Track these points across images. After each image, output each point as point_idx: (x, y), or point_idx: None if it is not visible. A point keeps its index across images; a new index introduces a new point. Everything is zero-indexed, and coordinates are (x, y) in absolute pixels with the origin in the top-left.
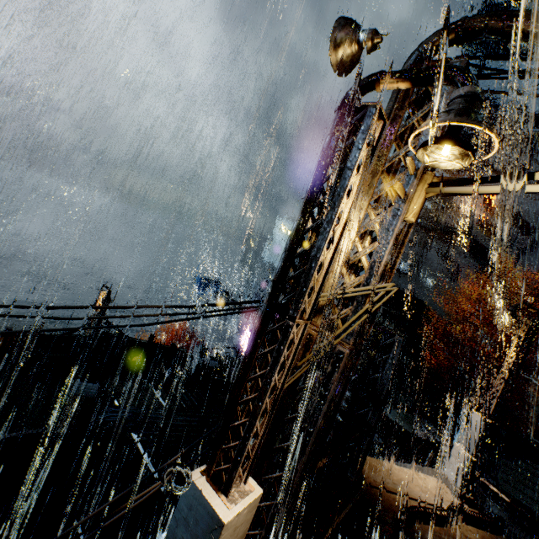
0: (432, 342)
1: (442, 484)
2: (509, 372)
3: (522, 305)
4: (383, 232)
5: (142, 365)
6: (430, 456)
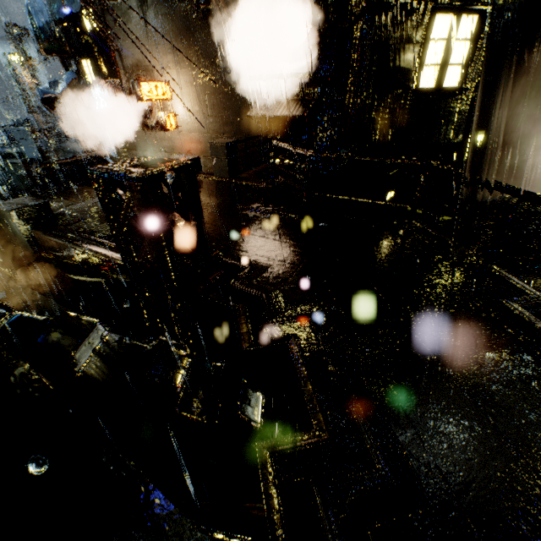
0: None
1: None
2: None
3: None
4: (27, 71)
5: None
6: None
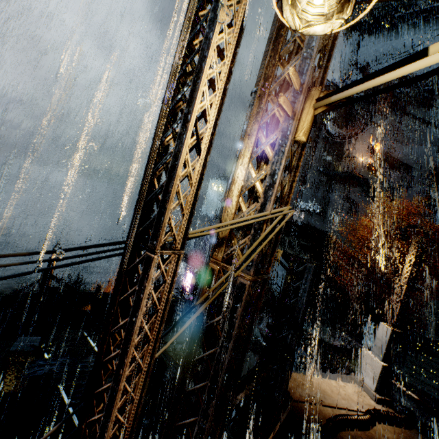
0: (341, 266)
1: (359, 389)
2: (407, 285)
3: (411, 226)
4: (274, 153)
5: (92, 313)
6: (347, 365)
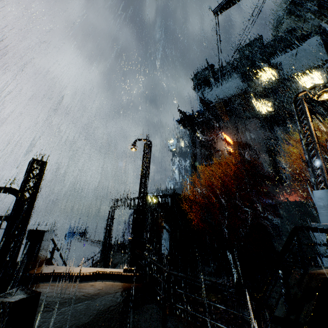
0: None
1: (121, 270)
2: (141, 175)
3: (138, 139)
4: None
5: None
6: None
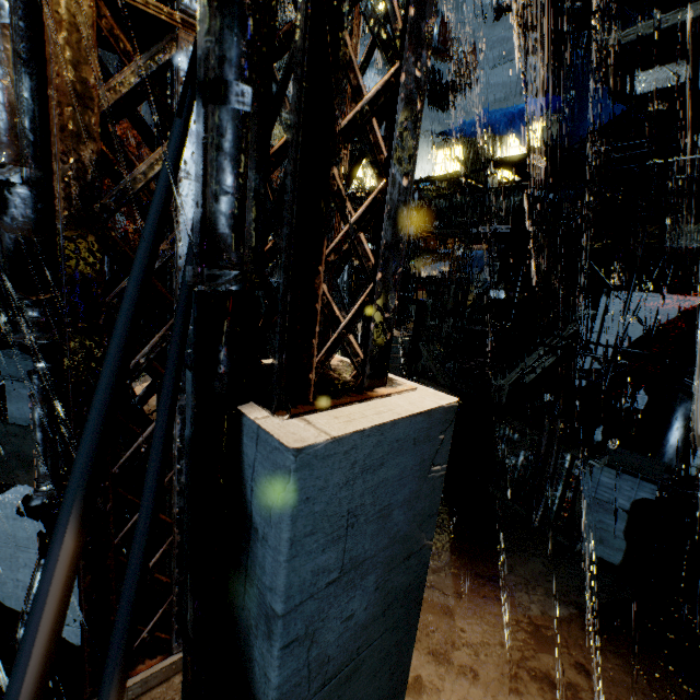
0: None
1: None
2: None
3: None
4: None
5: None
6: None
